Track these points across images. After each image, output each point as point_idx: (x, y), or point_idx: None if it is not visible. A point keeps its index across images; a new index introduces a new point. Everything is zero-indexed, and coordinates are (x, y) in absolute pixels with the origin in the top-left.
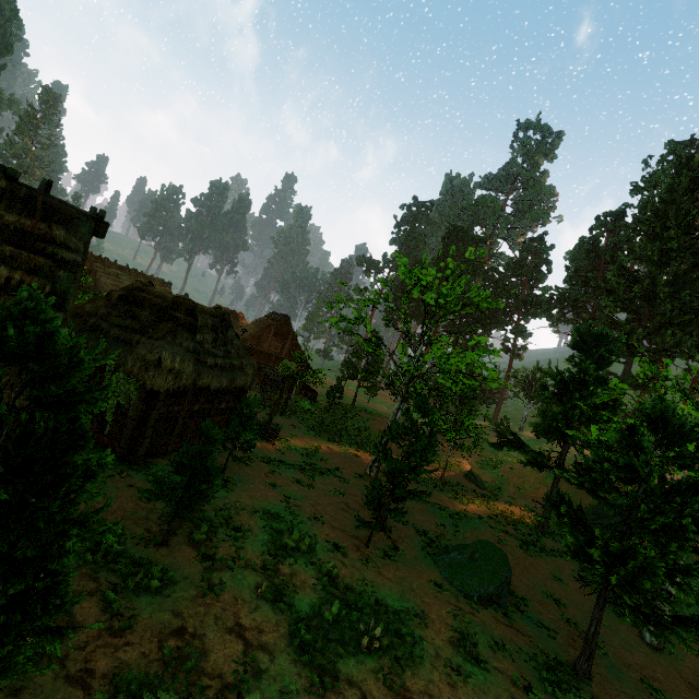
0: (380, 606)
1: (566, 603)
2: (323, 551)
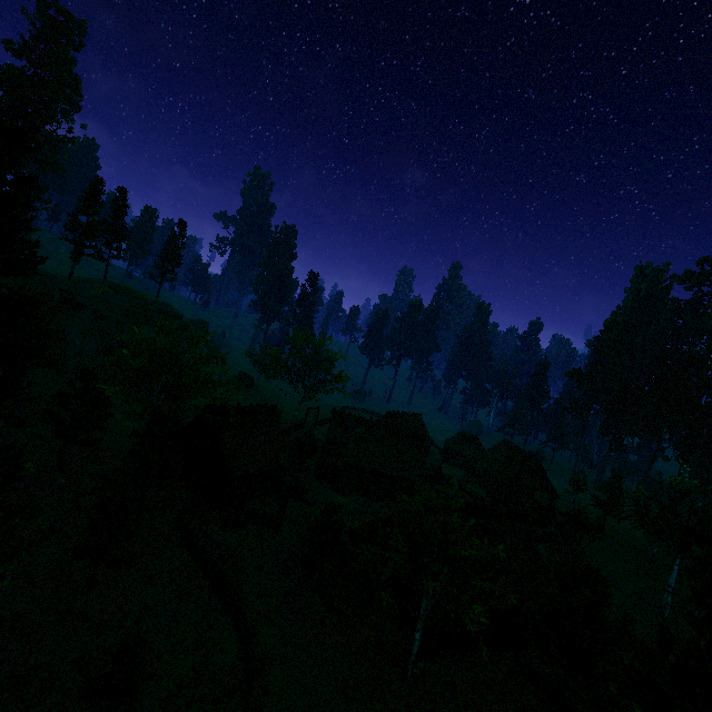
0: None
1: None
2: None
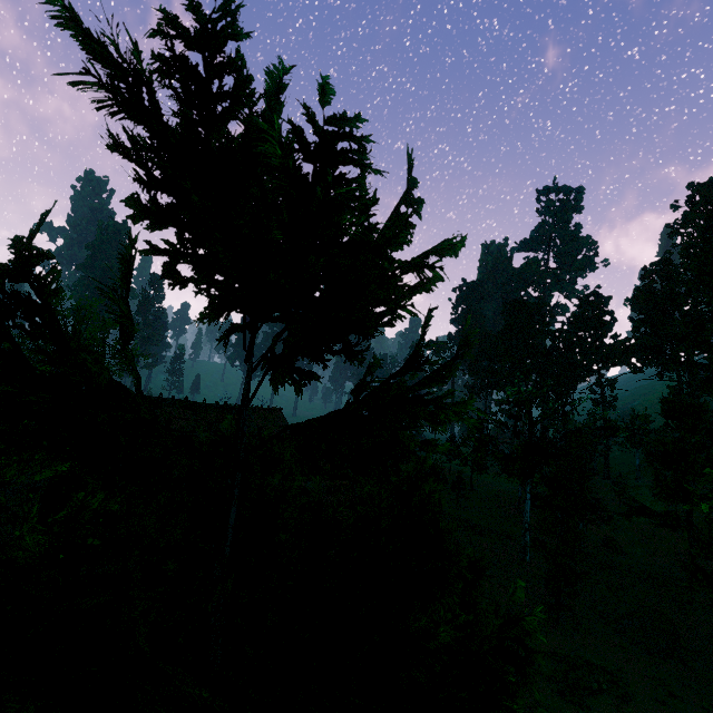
0: (591, 665)
1: None
2: None
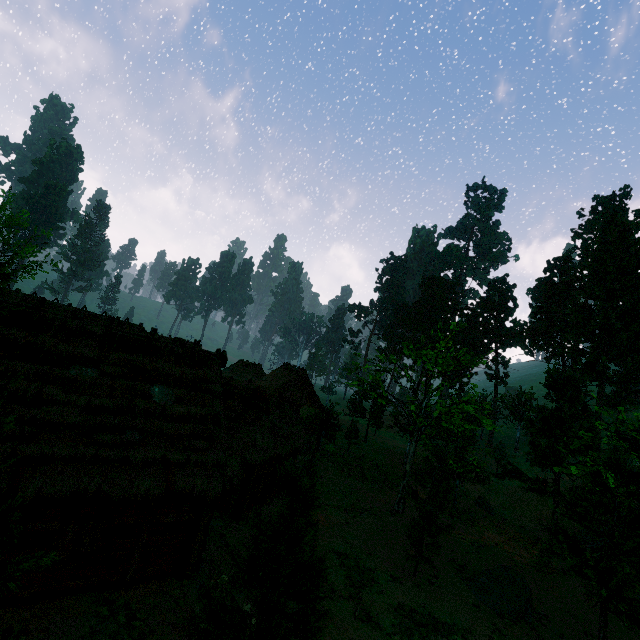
0: (438, 624)
1: (581, 617)
2: (385, 581)
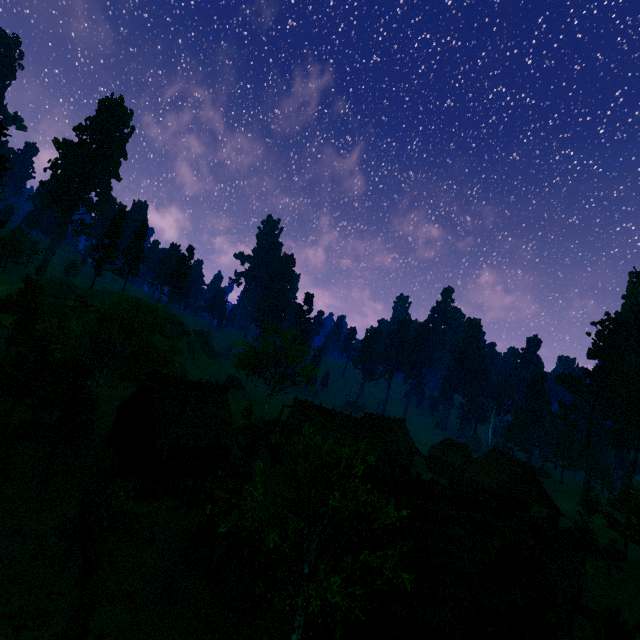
0: None
1: None
2: None
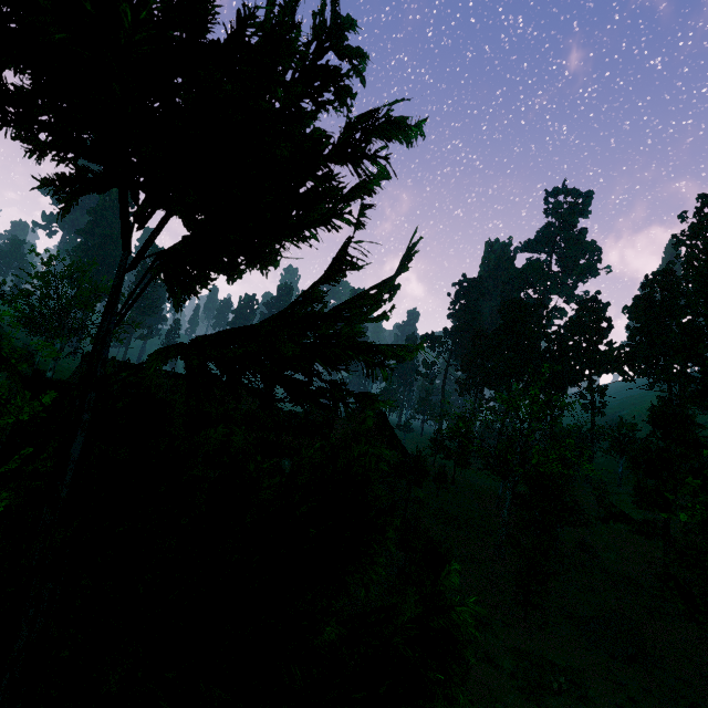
0: (554, 665)
1: (697, 661)
2: (498, 627)
